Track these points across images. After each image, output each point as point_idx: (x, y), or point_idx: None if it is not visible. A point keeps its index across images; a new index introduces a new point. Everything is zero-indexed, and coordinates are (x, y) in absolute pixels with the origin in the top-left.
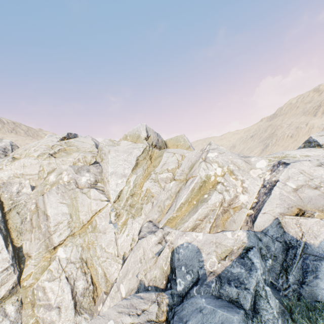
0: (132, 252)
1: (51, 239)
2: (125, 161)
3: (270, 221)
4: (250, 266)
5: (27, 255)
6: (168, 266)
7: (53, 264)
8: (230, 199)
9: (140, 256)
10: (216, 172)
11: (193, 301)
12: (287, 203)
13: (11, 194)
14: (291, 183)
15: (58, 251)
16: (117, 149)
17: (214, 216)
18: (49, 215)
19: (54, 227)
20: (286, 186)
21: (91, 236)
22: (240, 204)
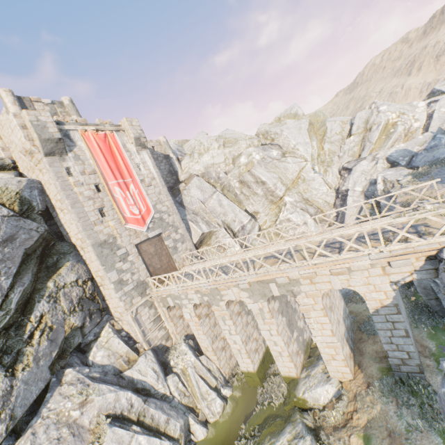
0: (351, 175)
1: (275, 194)
2: (300, 134)
3: (436, 130)
4: (439, 139)
5: (255, 213)
6: (387, 165)
7: (288, 205)
8: (408, 128)
9: (361, 172)
10: (392, 117)
11: (418, 158)
12: (443, 119)
13: (215, 179)
14: (443, 109)
15: (285, 199)
16: (287, 127)
17: (402, 138)
18: (265, 181)
19: (273, 187)
20: (440, 111)
21: (303, 185)
22: (414, 129)
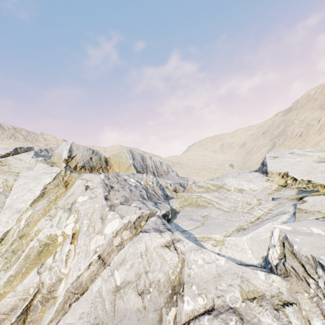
0: None
1: None
2: (29, 190)
3: None
4: None
5: None
6: None
7: None
8: (50, 283)
9: None
10: (65, 231)
11: None
12: (95, 315)
13: None
14: (120, 273)
15: None
16: (28, 174)
17: (18, 312)
18: None
19: None
20: (112, 277)
21: None
22: (58, 294)
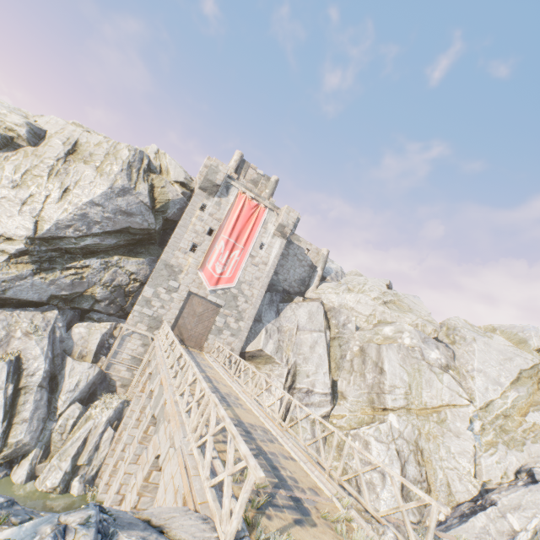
0: (526, 488)
1: (382, 397)
2: (501, 365)
3: None
4: None
5: (341, 394)
6: None
7: (383, 425)
8: None
9: None
10: None
11: None
12: None
13: (338, 322)
14: None
15: (389, 415)
16: (487, 341)
17: None
18: (385, 371)
19: (389, 387)
20: None
21: (434, 426)
22: None
